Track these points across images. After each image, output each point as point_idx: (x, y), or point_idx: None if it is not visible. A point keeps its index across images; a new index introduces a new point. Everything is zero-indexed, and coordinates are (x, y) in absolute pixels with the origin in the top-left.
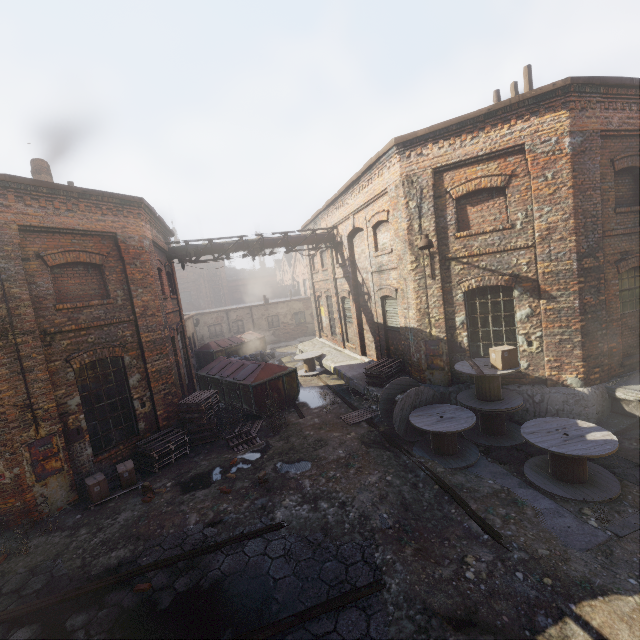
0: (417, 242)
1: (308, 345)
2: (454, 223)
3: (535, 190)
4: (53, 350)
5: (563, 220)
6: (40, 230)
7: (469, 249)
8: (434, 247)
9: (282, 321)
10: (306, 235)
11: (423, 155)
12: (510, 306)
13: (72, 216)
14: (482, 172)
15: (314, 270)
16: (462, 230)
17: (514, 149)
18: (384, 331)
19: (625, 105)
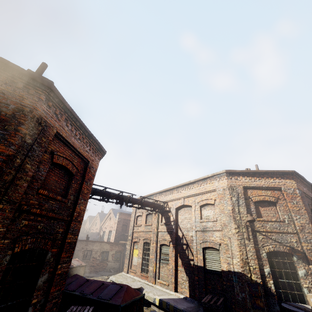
0: (238, 218)
1: (120, 277)
2: (255, 213)
3: (291, 207)
4: (12, 226)
5: (307, 223)
6: (62, 140)
7: (265, 228)
8: (247, 222)
9: (93, 256)
10: (151, 202)
11: (238, 179)
12: (293, 266)
13: (79, 142)
14: (264, 193)
15: (136, 224)
16: (258, 217)
17: (277, 188)
18: (204, 272)
19: (304, 186)
